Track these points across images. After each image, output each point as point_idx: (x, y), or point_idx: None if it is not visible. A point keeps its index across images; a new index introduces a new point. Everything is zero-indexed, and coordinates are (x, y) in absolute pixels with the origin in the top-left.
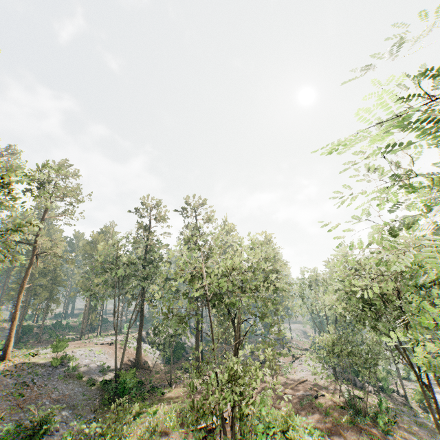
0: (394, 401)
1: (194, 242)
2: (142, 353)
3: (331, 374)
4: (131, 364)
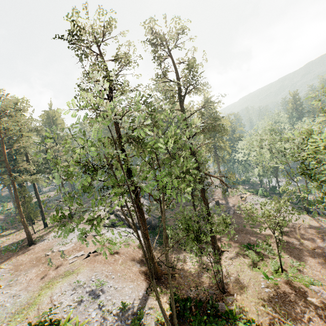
0: None
1: (183, 100)
2: (131, 244)
3: (305, 211)
4: (145, 274)
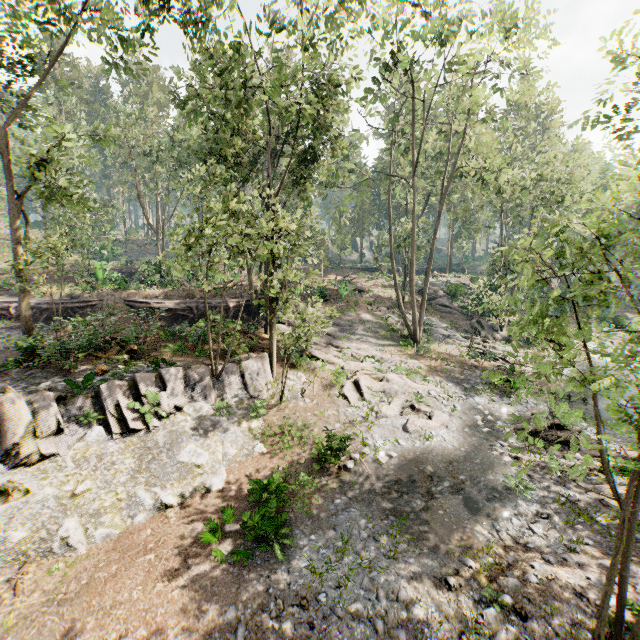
0: (454, 319)
1: None
2: None
3: (399, 281)
4: None
